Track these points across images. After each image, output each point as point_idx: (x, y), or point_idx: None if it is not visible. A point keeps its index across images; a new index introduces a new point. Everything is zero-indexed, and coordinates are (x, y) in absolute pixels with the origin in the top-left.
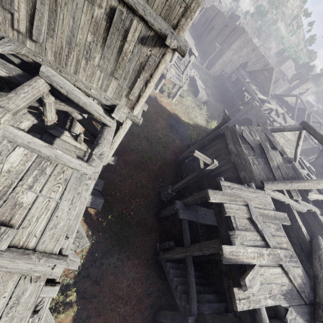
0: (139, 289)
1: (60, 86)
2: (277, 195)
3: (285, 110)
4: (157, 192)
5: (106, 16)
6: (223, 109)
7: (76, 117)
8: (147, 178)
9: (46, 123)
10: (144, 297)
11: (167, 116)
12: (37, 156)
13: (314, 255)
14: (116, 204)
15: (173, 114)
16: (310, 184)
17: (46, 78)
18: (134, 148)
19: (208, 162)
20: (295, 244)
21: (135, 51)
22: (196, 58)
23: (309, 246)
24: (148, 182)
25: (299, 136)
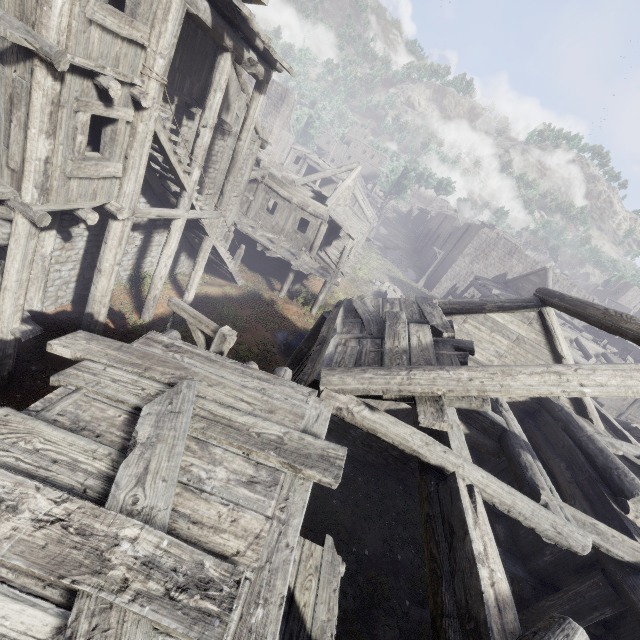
0: None
1: None
2: (389, 426)
3: (614, 351)
4: None
5: None
6: None
7: None
8: None
9: None
10: None
11: (282, 328)
12: None
13: None
14: None
15: (301, 329)
16: (478, 376)
17: None
18: None
19: (207, 329)
20: None
21: None
22: (405, 274)
23: None
24: None
25: (544, 326)
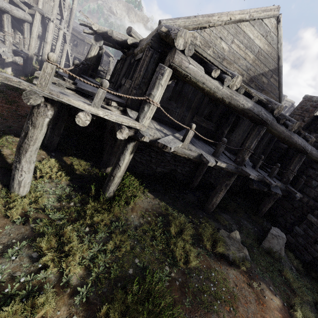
0: None
1: None
2: None
3: None
4: None
5: None
6: None
7: None
8: None
9: None
10: None
11: None
12: None
13: None
14: None
15: None
16: None
17: None
18: None
19: None
20: None
21: None
22: None
23: None
24: None
25: None
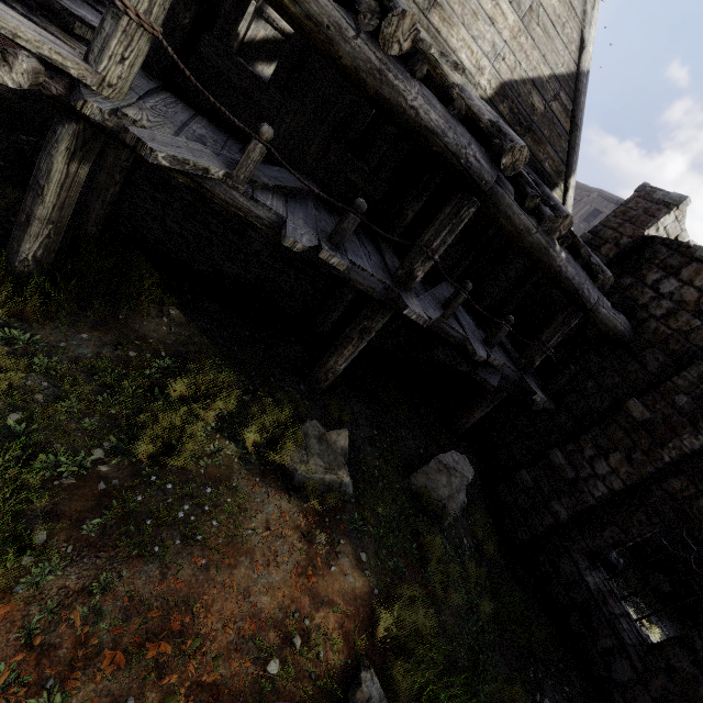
0: None
1: None
2: None
3: None
4: None
5: None
6: None
7: None
8: None
9: None
10: None
11: None
12: None
13: None
14: None
15: None
16: None
17: None
18: None
19: None
20: None
21: None
22: None
23: None
24: None
25: None
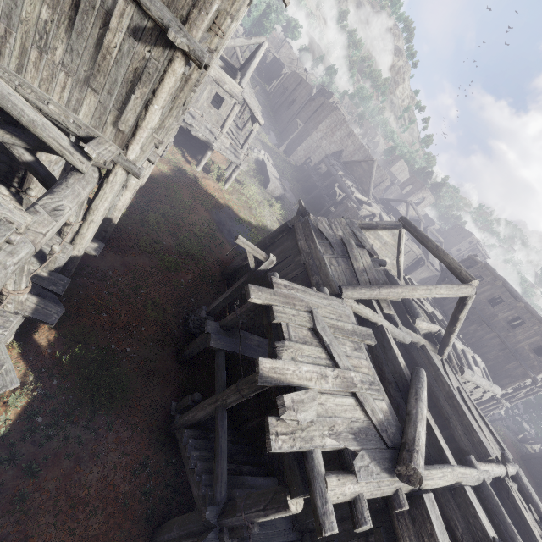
0: (125, 485)
1: None
2: (363, 310)
3: (393, 219)
4: (184, 318)
5: None
6: (299, 199)
7: (21, 157)
8: (166, 296)
9: None
10: (134, 500)
11: (213, 206)
12: None
13: (410, 390)
14: (98, 332)
15: (224, 206)
16: (404, 291)
17: None
18: (147, 246)
19: (260, 256)
20: (391, 382)
21: (125, 48)
22: (269, 138)
23: (407, 381)
24: (167, 303)
25: (399, 237)
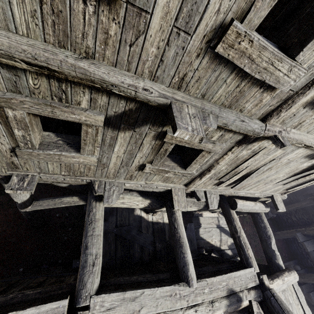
0: None
1: (246, 210)
2: None
3: None
4: None
5: (311, 164)
6: None
7: None
8: None
9: (196, 213)
10: None
11: None
12: (281, 293)
13: None
14: None
15: None
16: None
17: (238, 210)
18: None
19: None
20: None
21: None
22: None
23: None
24: None
25: None
